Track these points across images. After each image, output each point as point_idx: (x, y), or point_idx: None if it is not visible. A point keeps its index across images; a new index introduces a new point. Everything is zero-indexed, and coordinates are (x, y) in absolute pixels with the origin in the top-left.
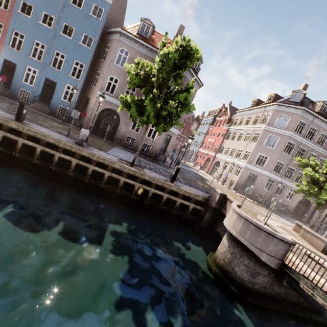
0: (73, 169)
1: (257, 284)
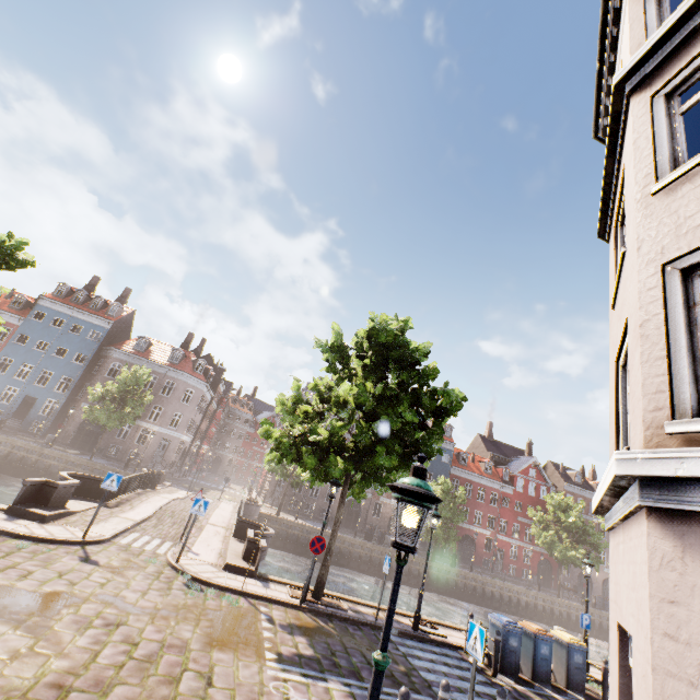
0: (33, 465)
1: None
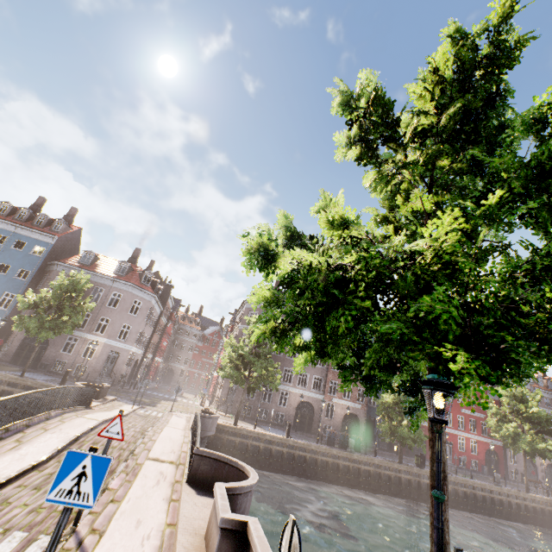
0: None
1: None
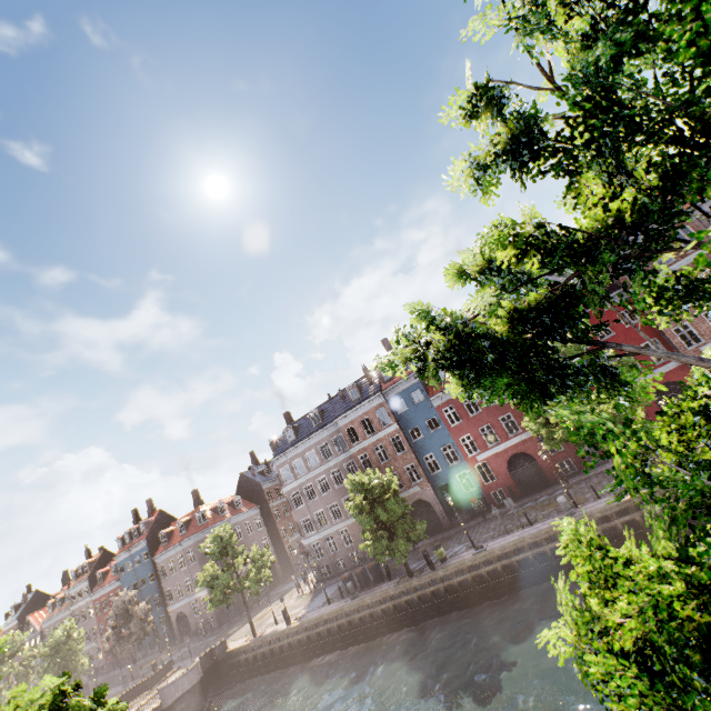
0: None
1: None
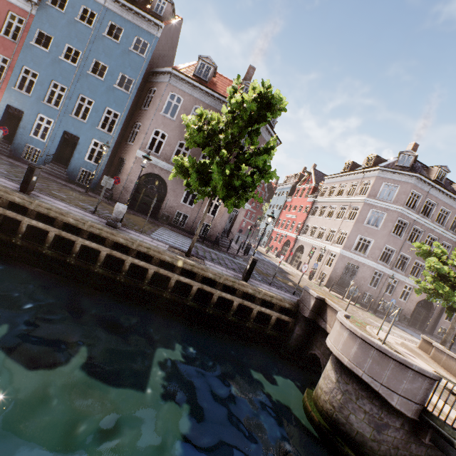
0: (102, 263)
1: (385, 443)
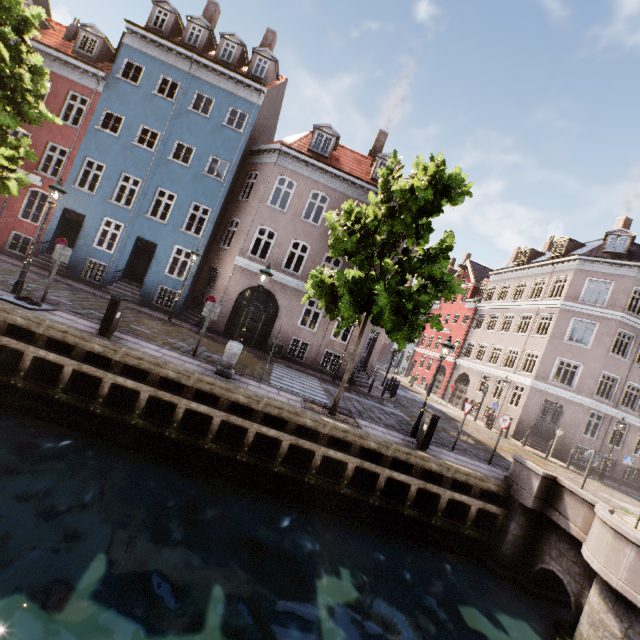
0: (214, 435)
1: None
